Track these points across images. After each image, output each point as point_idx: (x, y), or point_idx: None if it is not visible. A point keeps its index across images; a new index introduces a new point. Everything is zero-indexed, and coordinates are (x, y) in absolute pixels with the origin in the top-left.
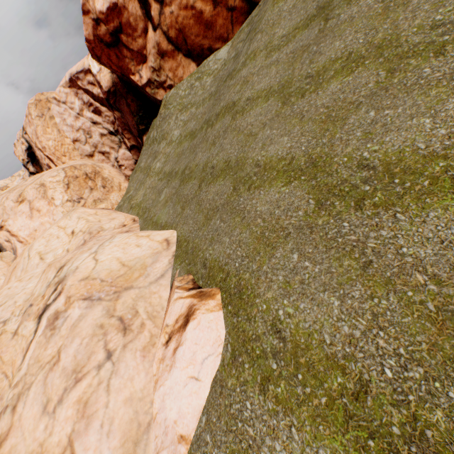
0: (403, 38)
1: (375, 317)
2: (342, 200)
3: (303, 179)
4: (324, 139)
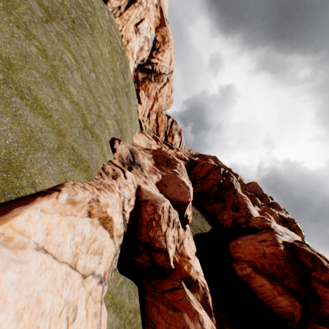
0: (59, 74)
1: (11, 129)
2: (17, 91)
3: (1, 63)
4: (20, 62)
